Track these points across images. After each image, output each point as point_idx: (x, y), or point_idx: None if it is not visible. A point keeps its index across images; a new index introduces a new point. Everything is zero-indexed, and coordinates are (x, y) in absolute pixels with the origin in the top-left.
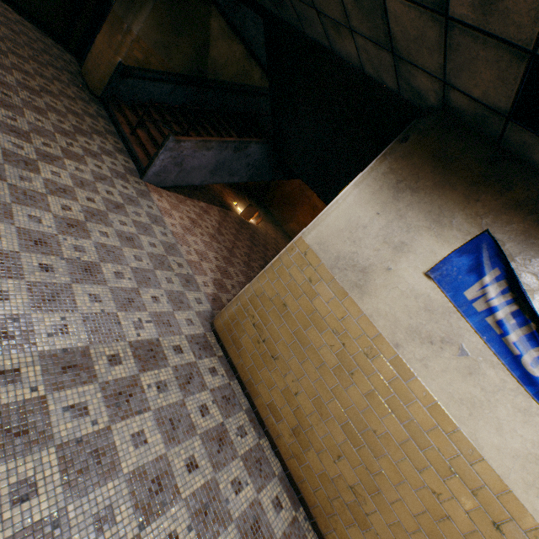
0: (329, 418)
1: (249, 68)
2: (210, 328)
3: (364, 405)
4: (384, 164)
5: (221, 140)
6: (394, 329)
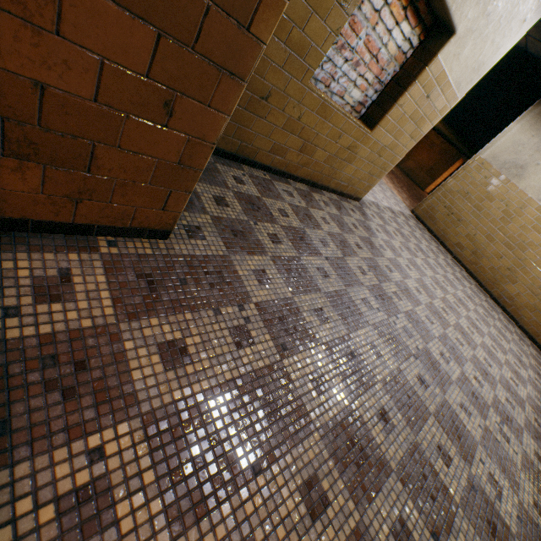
0: (495, 242)
1: None
2: (411, 214)
3: (517, 231)
4: (539, 108)
5: None
6: (538, 193)
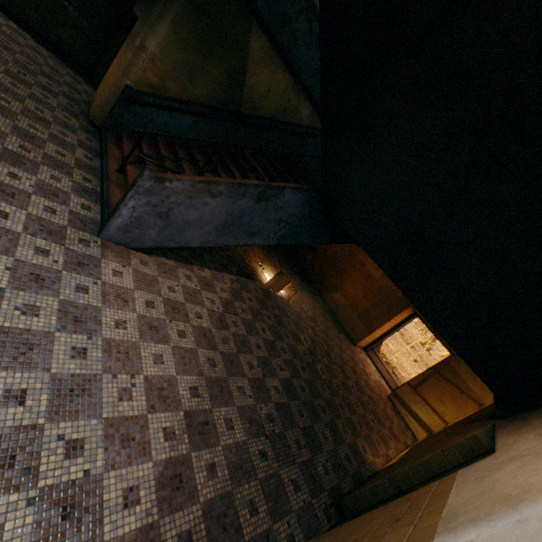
0: None
1: (296, 102)
2: None
3: None
4: None
5: (235, 181)
6: None
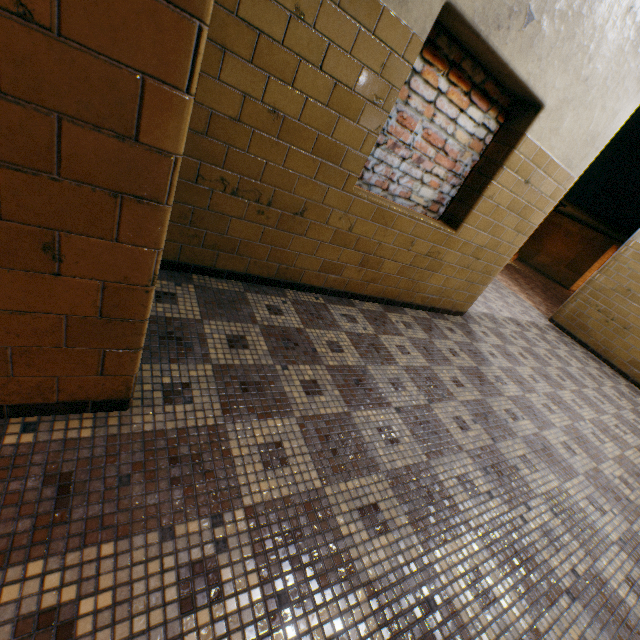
0: None
1: None
2: (550, 323)
3: None
4: None
5: None
6: None
